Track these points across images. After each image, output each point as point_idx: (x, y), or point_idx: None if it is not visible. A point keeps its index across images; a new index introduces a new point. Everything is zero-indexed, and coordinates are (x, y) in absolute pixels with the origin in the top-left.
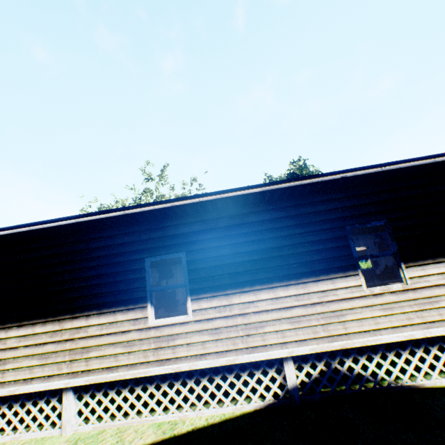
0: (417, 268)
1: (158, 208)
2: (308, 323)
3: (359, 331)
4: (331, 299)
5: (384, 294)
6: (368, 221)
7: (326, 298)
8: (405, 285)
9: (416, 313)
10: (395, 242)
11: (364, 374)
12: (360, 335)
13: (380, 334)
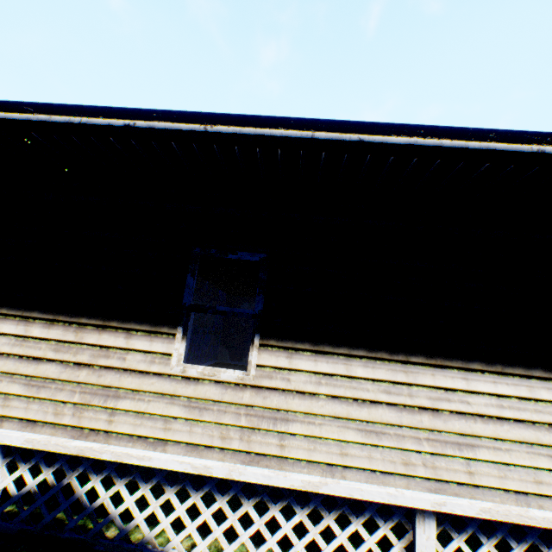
0: (280, 353)
1: None
2: (55, 395)
3: (132, 434)
4: (112, 364)
5: (204, 382)
6: (237, 249)
7: (105, 361)
8: (245, 376)
9: (242, 430)
10: (265, 297)
11: (111, 512)
12: (130, 441)
13: (164, 450)
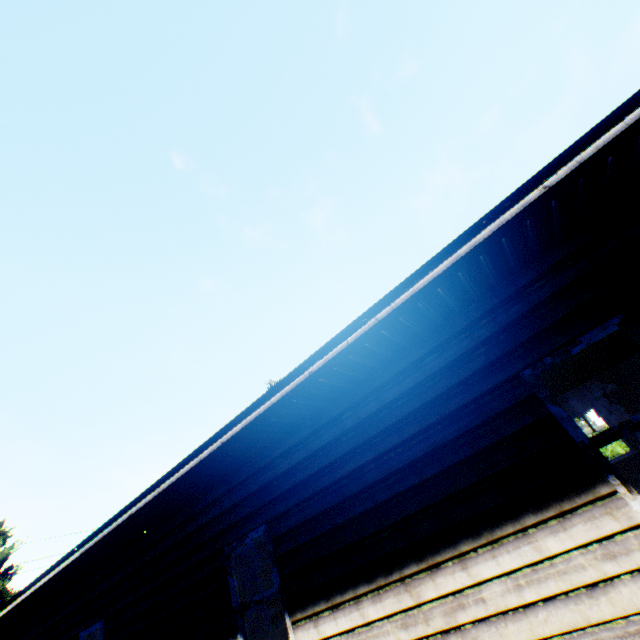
0: (308, 623)
1: (32, 593)
2: None
3: None
4: None
5: None
6: (247, 531)
7: None
8: None
9: None
10: (278, 567)
11: None
12: None
13: None
